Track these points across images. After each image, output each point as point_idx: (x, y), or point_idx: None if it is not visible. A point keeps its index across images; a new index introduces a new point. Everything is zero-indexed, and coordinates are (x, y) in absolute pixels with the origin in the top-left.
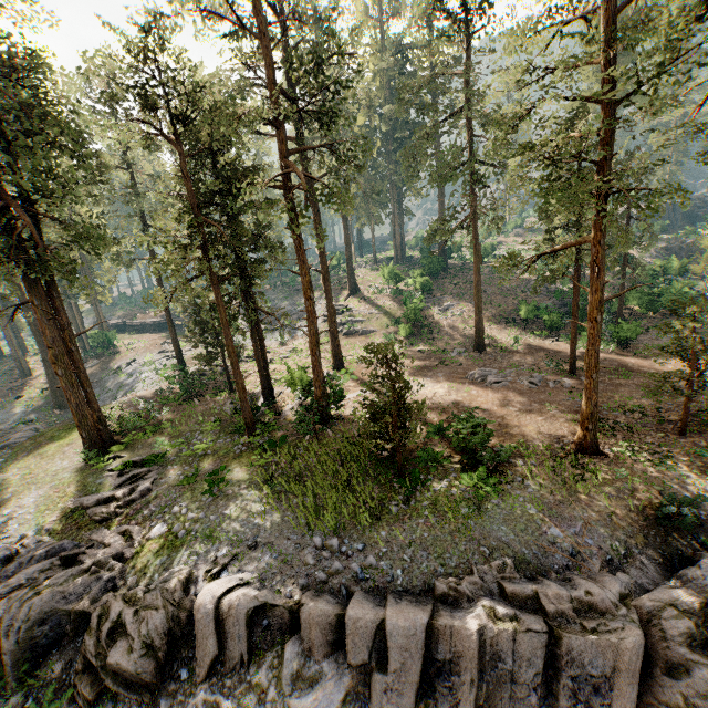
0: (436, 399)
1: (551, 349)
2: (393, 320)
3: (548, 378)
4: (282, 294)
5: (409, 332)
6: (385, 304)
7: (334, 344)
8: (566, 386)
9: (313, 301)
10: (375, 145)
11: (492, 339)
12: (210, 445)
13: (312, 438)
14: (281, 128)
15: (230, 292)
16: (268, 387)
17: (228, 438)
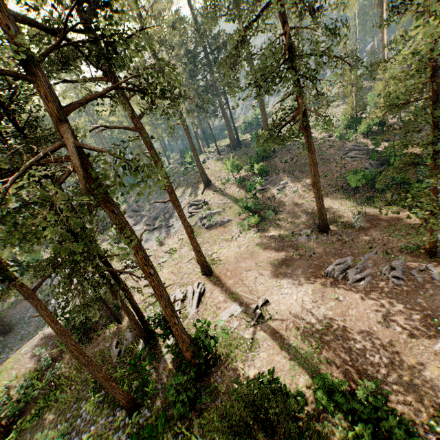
0: (306, 317)
1: (389, 217)
2: (243, 207)
3: (409, 266)
4: (156, 194)
5: (259, 220)
6: (233, 192)
7: (198, 256)
8: (437, 279)
9: (155, 276)
10: (197, 60)
11: (330, 211)
12: (89, 439)
13: (192, 410)
14: (36, 81)
15: (68, 273)
16: (144, 327)
17: (110, 413)
